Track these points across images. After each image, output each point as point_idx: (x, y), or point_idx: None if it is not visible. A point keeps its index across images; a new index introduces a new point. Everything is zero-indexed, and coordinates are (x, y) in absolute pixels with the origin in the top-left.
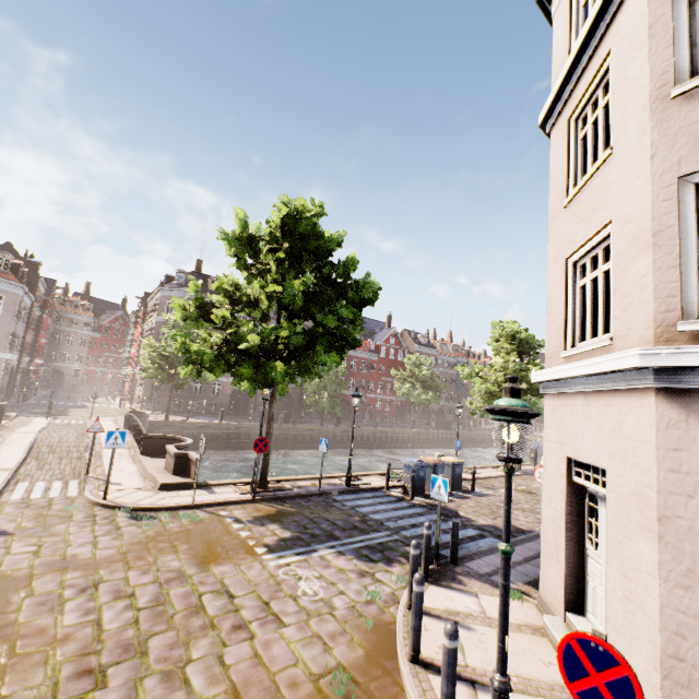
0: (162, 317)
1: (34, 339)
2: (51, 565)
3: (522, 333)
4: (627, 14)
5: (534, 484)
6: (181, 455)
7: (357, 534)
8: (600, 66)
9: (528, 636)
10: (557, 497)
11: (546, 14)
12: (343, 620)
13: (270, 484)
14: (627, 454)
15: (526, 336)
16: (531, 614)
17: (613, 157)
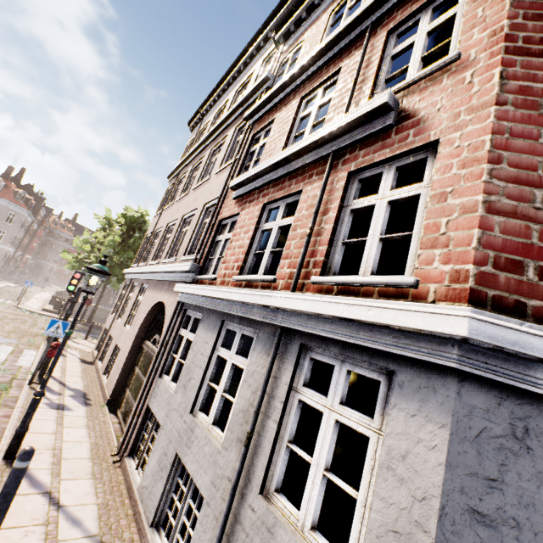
0: None
1: (29, 242)
2: None
3: None
4: None
5: None
6: (59, 302)
7: None
8: None
9: None
10: None
11: None
12: None
13: (95, 324)
14: None
15: None
16: None
17: None
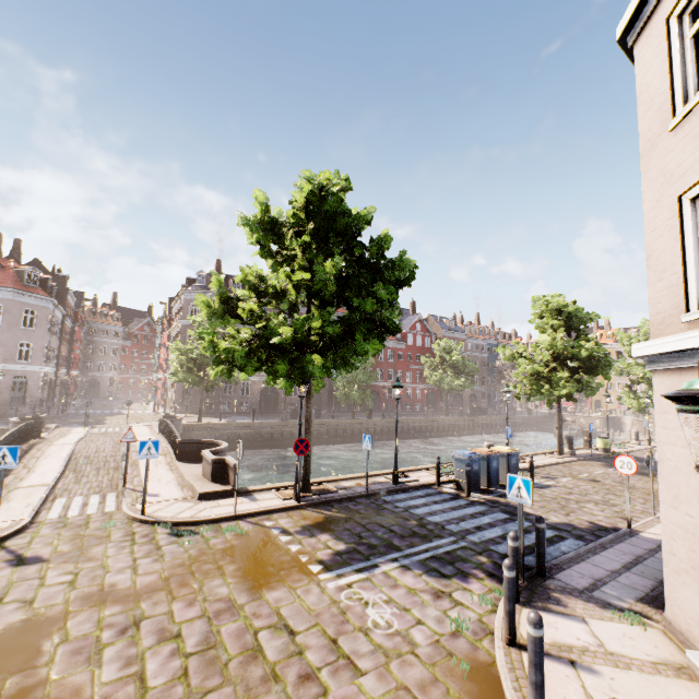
0: (187, 320)
1: (68, 351)
2: (88, 598)
3: (570, 307)
4: None
5: (596, 470)
6: (218, 461)
7: (419, 542)
8: None
9: (671, 680)
10: (690, 499)
11: None
12: (430, 663)
13: (313, 486)
14: None
15: (574, 310)
16: (662, 645)
17: None
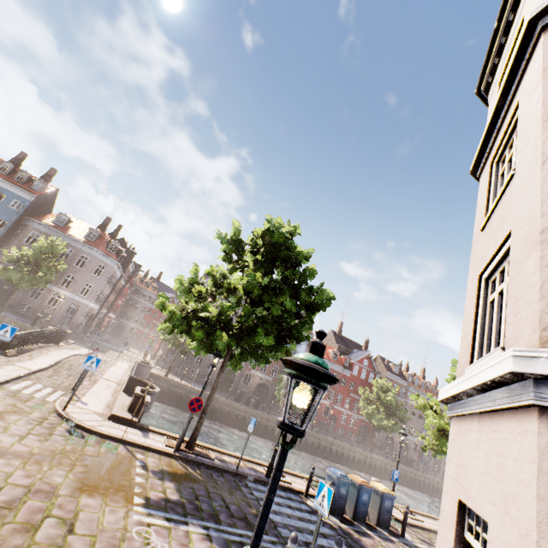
0: None
1: (114, 299)
2: None
3: None
4: (529, 71)
5: None
6: (140, 396)
7: (241, 526)
8: (512, 115)
9: None
10: None
11: (487, 104)
12: None
13: (198, 448)
14: (508, 504)
15: None
16: None
17: (515, 176)
